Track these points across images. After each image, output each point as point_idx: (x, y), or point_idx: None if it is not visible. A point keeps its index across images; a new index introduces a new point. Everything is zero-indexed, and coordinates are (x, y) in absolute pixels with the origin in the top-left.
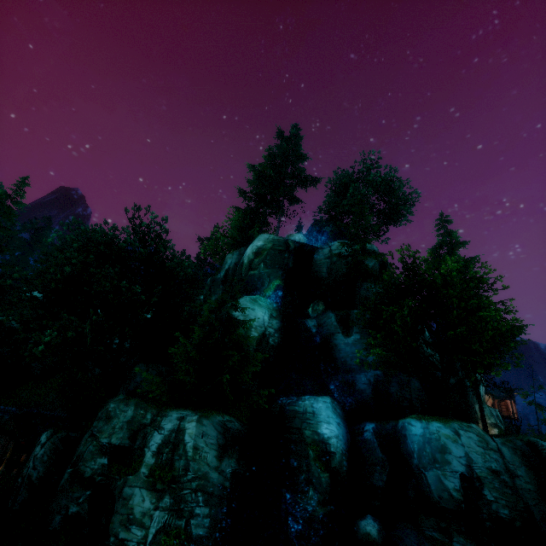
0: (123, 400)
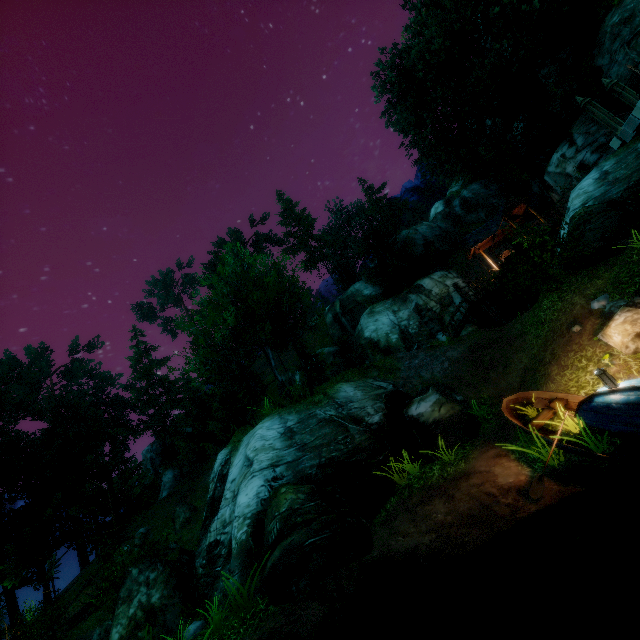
0: (619, 4)
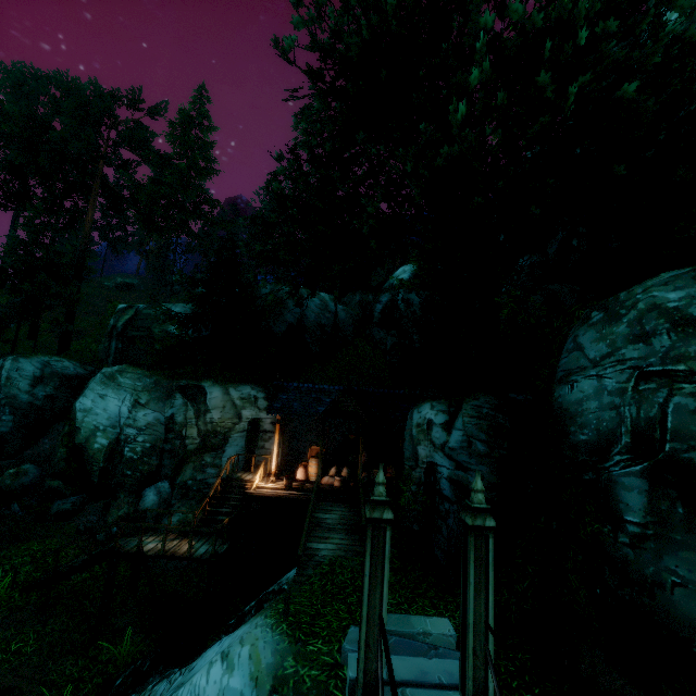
0: None
